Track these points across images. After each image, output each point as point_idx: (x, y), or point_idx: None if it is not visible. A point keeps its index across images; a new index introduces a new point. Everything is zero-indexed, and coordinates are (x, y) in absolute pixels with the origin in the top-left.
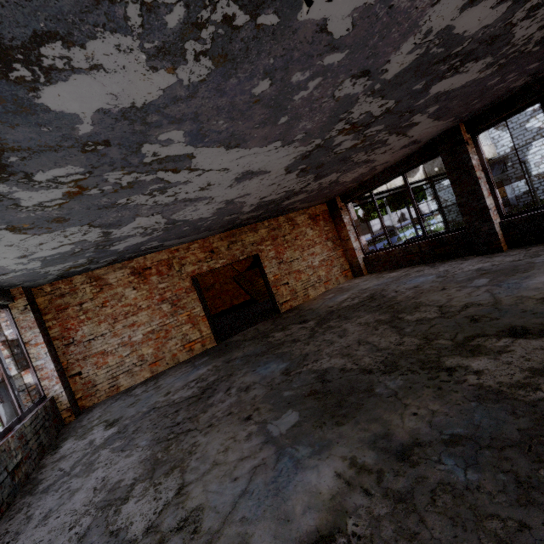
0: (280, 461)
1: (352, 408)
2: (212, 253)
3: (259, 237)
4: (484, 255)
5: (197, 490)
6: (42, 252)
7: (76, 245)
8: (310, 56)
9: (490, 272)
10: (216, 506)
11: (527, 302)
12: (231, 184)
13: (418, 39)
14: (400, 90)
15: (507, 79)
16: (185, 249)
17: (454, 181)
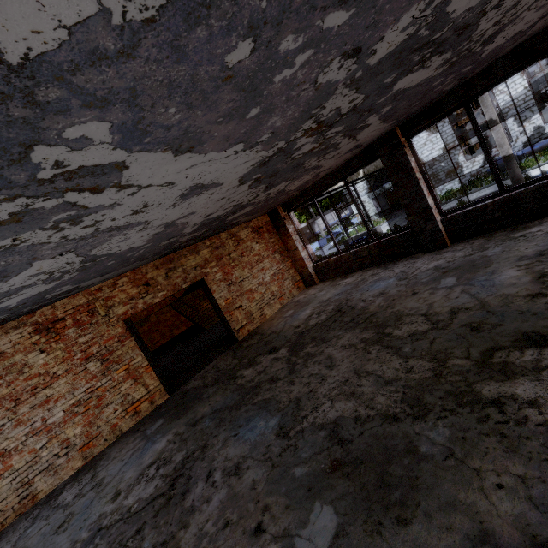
0: None
1: (406, 487)
2: (147, 286)
3: (202, 259)
4: (431, 252)
5: None
6: None
7: None
8: (313, 7)
9: (450, 270)
10: None
11: (516, 301)
12: (174, 203)
13: (418, 11)
14: (374, 82)
15: (445, 81)
16: (111, 286)
17: (396, 183)
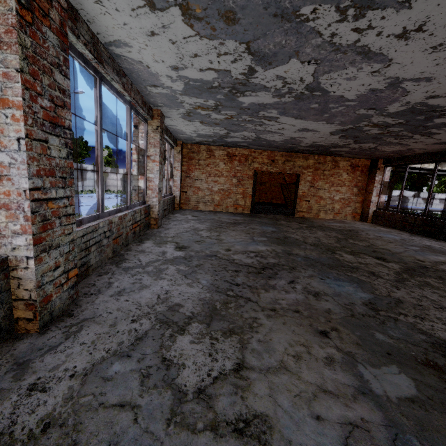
0: (252, 242)
1: (287, 245)
2: (272, 162)
3: (306, 164)
4: None
5: (223, 237)
6: (201, 131)
7: (214, 133)
8: (338, 101)
9: (429, 248)
10: (228, 240)
11: (409, 257)
12: (295, 131)
13: (403, 103)
14: (405, 117)
15: None
16: (259, 153)
17: None
